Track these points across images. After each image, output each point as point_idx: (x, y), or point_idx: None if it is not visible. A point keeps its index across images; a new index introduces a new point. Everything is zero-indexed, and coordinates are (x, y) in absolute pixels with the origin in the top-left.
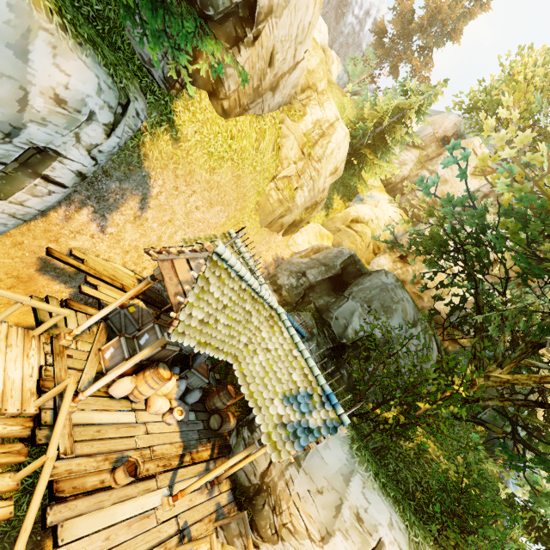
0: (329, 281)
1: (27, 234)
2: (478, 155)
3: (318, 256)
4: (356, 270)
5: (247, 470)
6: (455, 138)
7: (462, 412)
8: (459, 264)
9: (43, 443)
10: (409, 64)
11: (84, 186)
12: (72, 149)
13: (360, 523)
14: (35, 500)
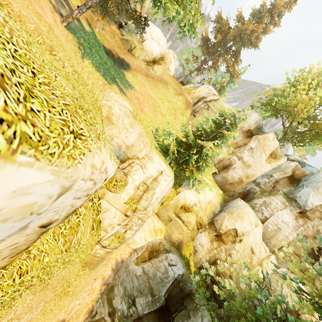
0: (155, 312)
1: None
2: (271, 146)
3: (149, 269)
4: (179, 290)
5: None
6: (256, 131)
7: None
8: (258, 246)
9: None
10: (225, 61)
11: None
12: None
13: None
14: None
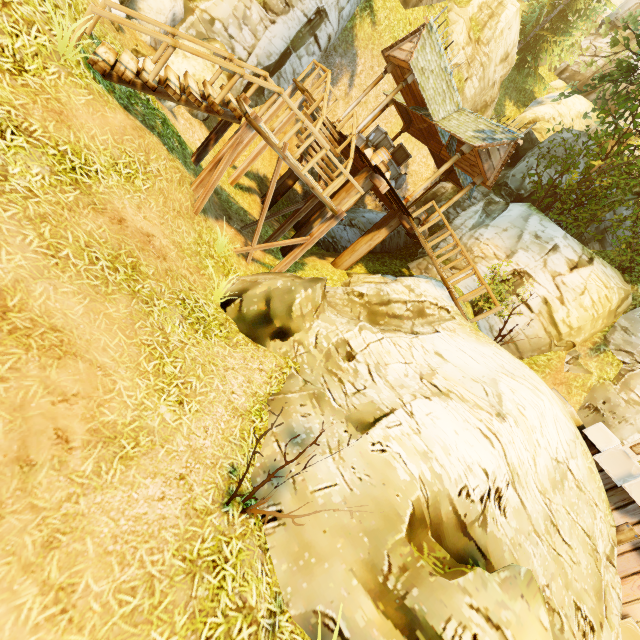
0: None
1: (294, 97)
2: None
3: None
4: (533, 147)
5: (442, 246)
6: None
7: (638, 162)
8: None
9: (346, 139)
10: None
11: (323, 59)
12: (333, 10)
13: (538, 239)
14: (353, 146)
